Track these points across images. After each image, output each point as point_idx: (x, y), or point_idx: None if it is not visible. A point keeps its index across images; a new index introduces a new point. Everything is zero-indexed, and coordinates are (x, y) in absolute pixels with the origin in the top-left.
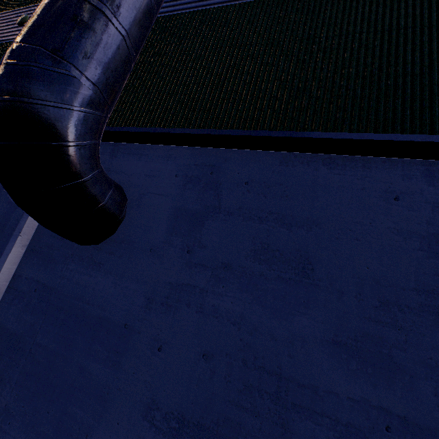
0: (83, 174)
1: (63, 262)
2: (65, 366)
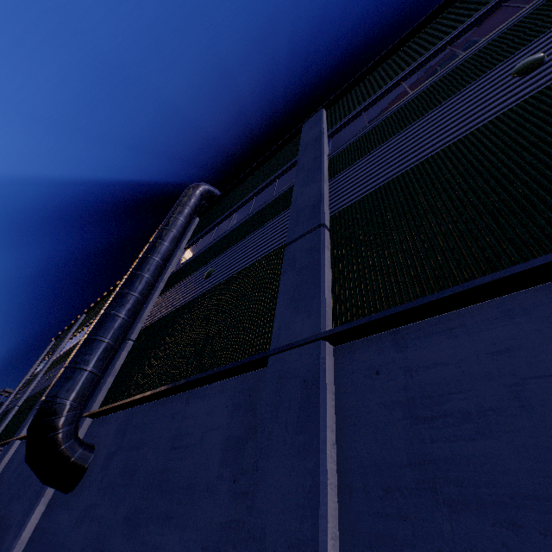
0: (59, 447)
1: (56, 509)
2: None
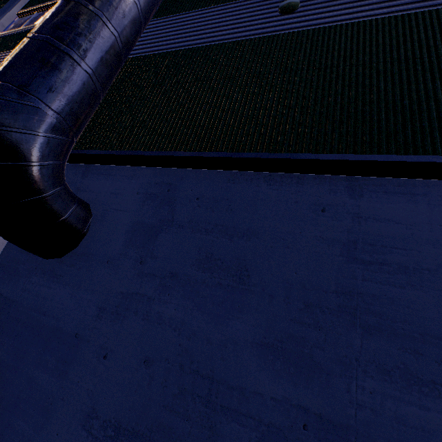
0: (43, 191)
1: (27, 275)
2: (15, 378)
